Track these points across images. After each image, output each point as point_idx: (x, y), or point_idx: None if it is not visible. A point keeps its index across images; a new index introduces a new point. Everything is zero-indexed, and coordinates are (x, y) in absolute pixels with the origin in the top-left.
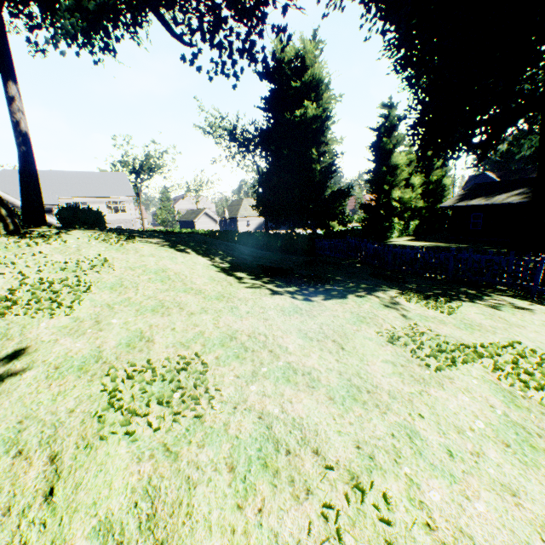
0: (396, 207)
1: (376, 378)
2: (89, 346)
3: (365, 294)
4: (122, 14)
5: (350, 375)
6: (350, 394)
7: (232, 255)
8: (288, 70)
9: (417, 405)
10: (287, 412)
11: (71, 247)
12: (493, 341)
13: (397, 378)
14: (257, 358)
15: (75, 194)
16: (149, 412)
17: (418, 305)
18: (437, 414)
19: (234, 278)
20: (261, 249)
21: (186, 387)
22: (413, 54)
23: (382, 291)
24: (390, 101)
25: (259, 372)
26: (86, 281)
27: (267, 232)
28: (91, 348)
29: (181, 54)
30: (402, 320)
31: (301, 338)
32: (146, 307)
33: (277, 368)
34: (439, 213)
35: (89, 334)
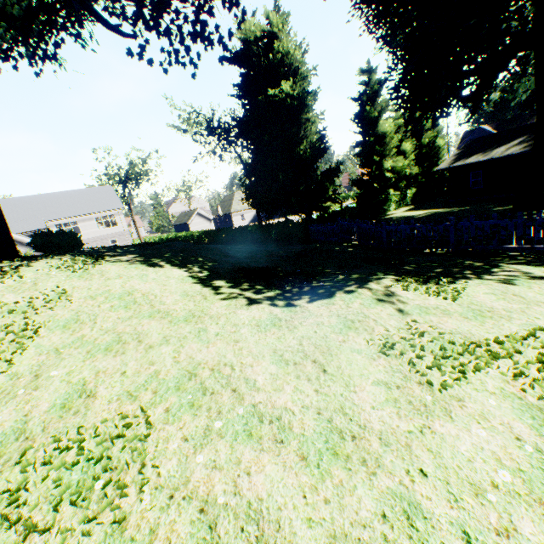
0: (389, 178)
1: (365, 412)
2: (15, 415)
3: (356, 287)
4: (61, 17)
5: (331, 413)
6: (329, 446)
7: (214, 260)
8: (256, 50)
9: (418, 454)
10: (241, 493)
11: (26, 282)
12: (509, 330)
13: (391, 409)
14: (215, 404)
15: (63, 215)
16: (52, 525)
17: (417, 292)
18: (445, 466)
19: (210, 288)
20: (255, 242)
21: (117, 465)
22: (384, 8)
23: (376, 280)
24: (368, 66)
25: (213, 428)
26: (36, 322)
27: (260, 225)
28: (16, 418)
29: (127, 48)
30: (398, 317)
31: (275, 363)
32: (99, 346)
33: (238, 416)
34: (436, 176)
35: (21, 396)
